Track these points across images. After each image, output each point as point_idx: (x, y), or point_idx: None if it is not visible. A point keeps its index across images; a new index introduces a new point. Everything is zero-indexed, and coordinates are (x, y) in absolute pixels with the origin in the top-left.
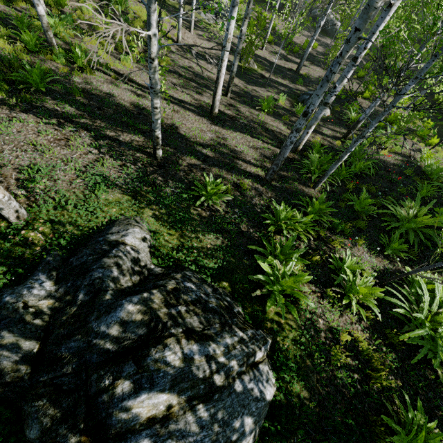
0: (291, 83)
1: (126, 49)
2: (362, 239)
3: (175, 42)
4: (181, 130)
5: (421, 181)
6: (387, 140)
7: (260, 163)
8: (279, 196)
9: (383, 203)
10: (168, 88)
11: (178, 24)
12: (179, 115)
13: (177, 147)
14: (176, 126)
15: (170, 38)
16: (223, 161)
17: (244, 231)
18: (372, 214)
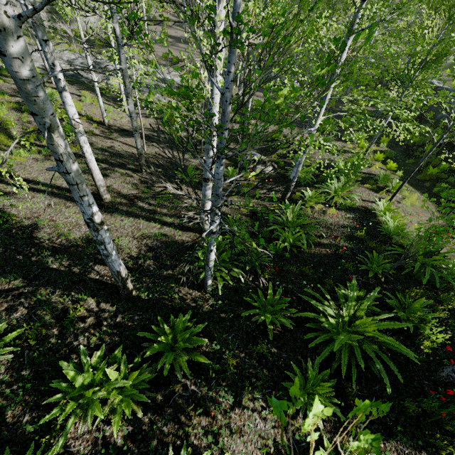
0: (234, 144)
1: (35, 141)
2: (247, 390)
3: (103, 124)
4: (40, 231)
5: (379, 245)
6: (337, 195)
7: (136, 261)
8: (135, 318)
9: (307, 299)
10: (60, 177)
11: (100, 108)
12: (53, 210)
13: (4, 262)
14: (38, 226)
15: (99, 121)
16: (70, 272)
17: (8, 424)
18: (294, 318)
